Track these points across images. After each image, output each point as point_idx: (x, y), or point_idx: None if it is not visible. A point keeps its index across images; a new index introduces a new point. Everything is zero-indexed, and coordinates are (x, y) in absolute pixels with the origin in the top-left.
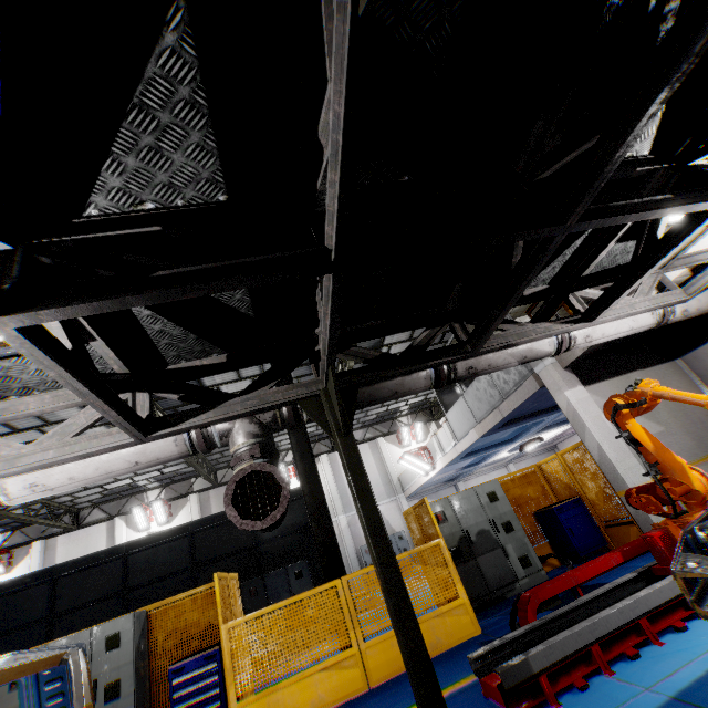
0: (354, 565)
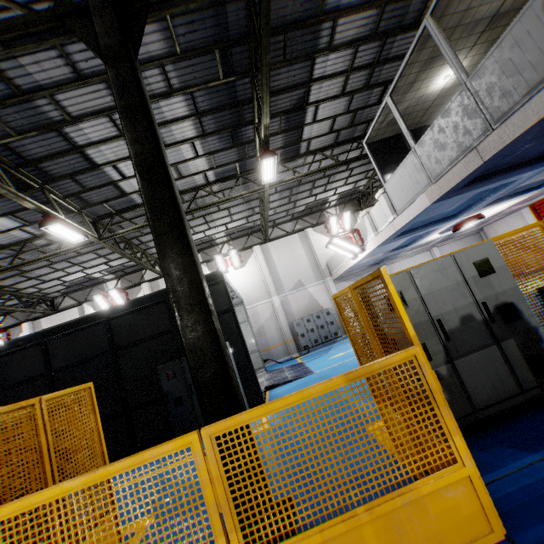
0: (287, 336)
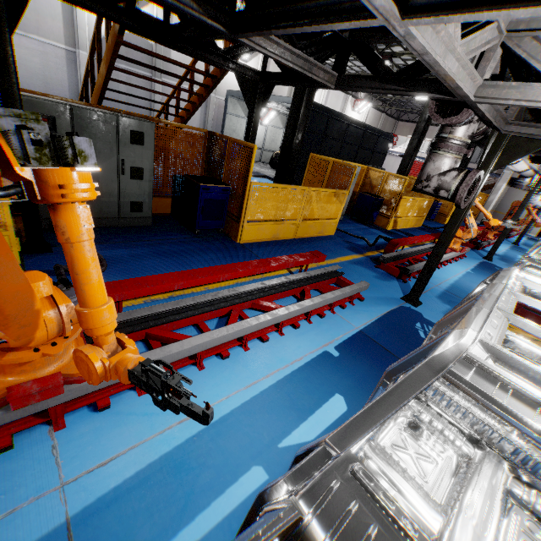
0: None
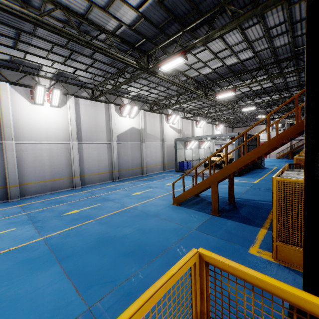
0: None
